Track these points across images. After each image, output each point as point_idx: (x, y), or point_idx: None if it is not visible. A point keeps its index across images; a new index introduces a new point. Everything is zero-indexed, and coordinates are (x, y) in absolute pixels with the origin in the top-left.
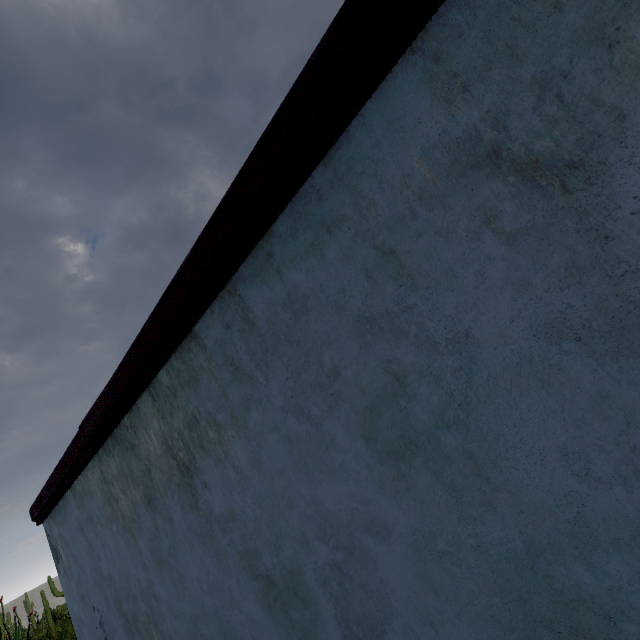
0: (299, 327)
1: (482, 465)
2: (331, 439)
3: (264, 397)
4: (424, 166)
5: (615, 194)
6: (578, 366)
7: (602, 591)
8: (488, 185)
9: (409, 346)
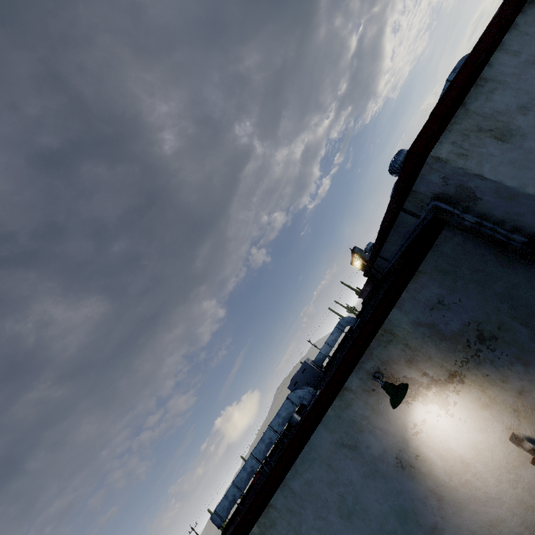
0: (312, 490)
1: (365, 510)
2: (331, 522)
3: (306, 518)
4: (331, 446)
5: (362, 451)
6: (370, 482)
7: (392, 527)
8: (344, 449)
9: (341, 487)
